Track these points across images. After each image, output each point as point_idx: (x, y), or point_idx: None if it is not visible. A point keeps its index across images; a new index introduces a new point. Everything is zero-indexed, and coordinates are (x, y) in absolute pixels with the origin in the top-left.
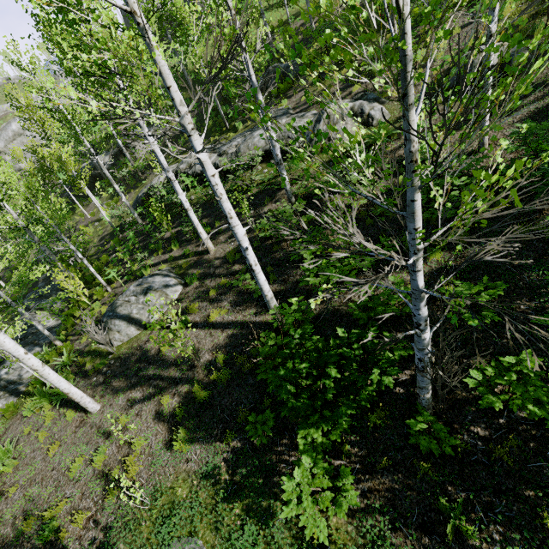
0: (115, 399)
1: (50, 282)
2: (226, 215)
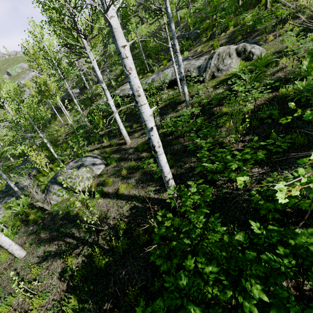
0: (37, 249)
1: None
2: (134, 93)
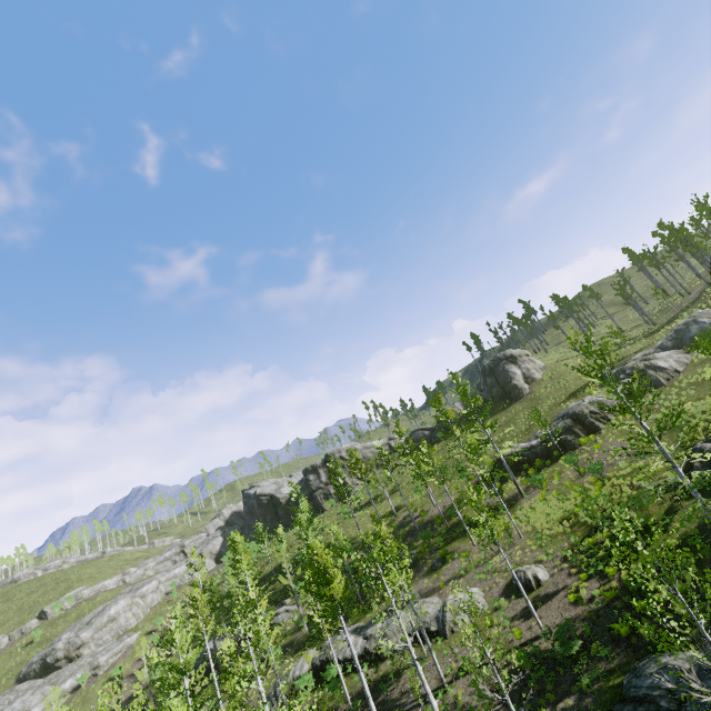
0: None
1: None
2: (427, 693)
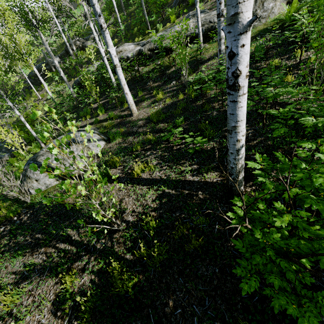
0: (12, 260)
1: (4, 141)
2: None
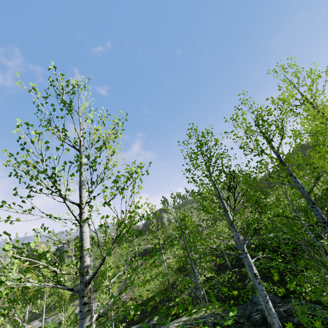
0: None
1: None
2: None
